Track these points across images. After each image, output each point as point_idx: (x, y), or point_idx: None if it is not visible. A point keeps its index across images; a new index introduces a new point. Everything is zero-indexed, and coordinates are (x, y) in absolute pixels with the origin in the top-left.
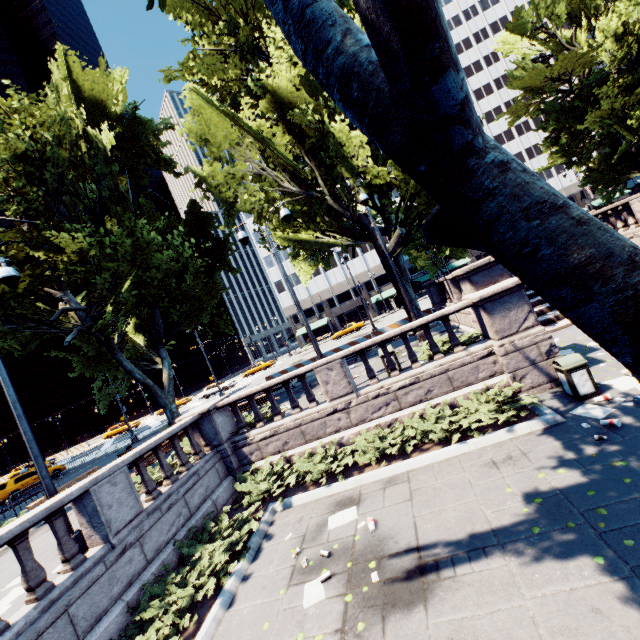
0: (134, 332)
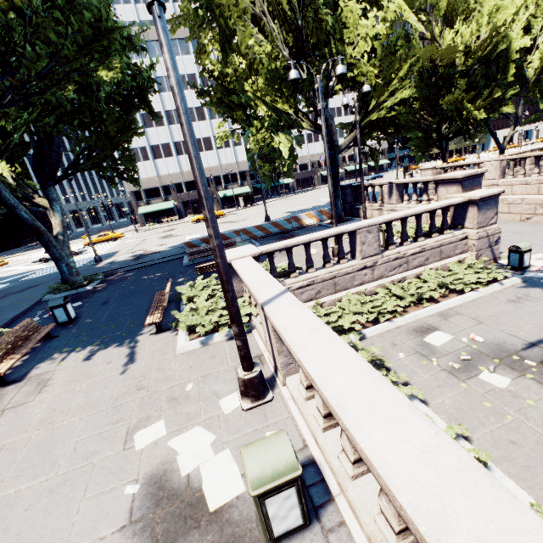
0: None
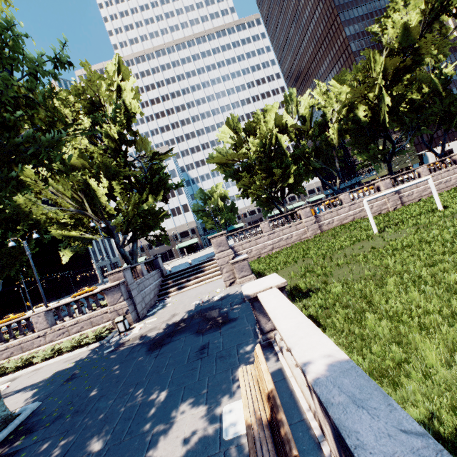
0: None
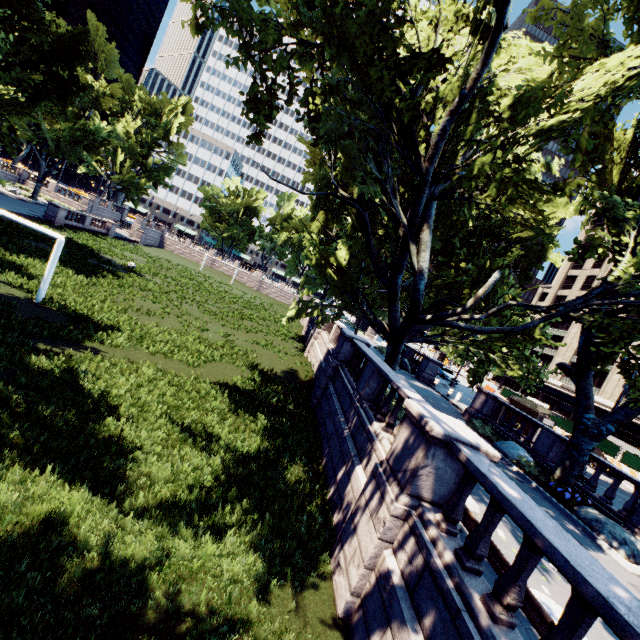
0: None
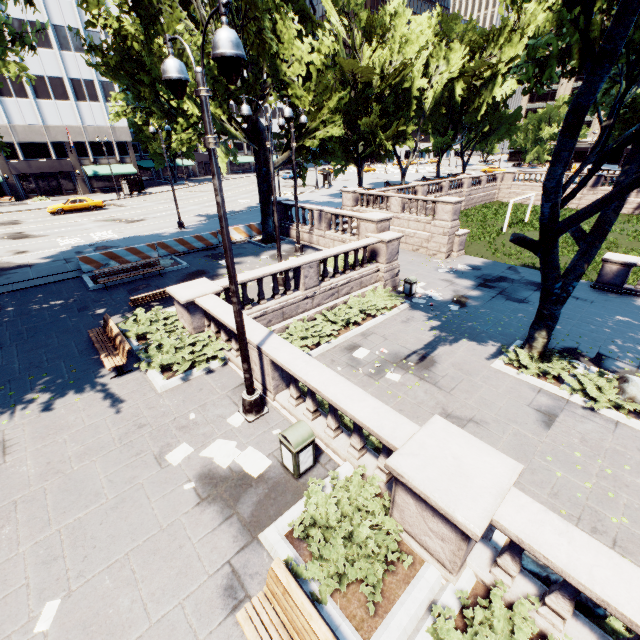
0: None
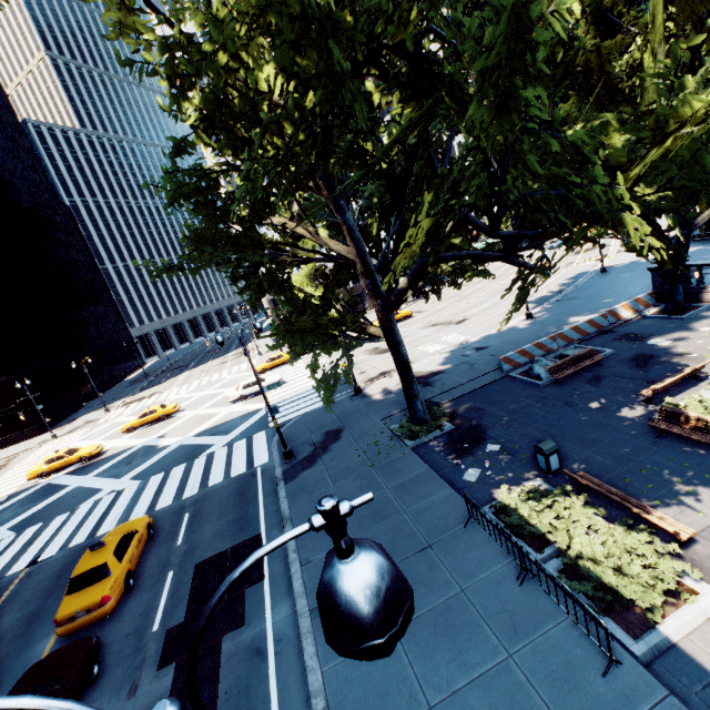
0: (312, 286)
